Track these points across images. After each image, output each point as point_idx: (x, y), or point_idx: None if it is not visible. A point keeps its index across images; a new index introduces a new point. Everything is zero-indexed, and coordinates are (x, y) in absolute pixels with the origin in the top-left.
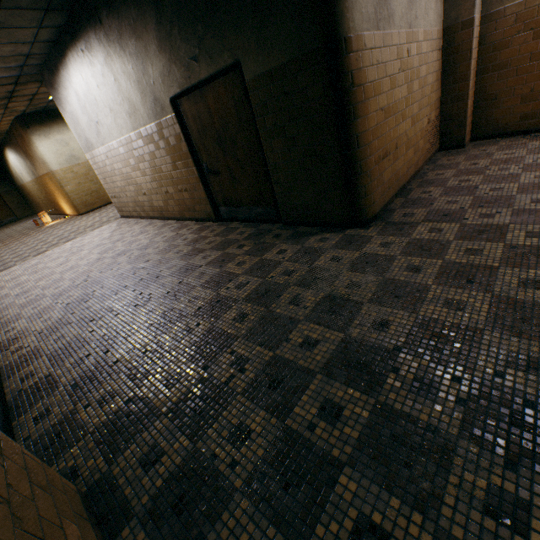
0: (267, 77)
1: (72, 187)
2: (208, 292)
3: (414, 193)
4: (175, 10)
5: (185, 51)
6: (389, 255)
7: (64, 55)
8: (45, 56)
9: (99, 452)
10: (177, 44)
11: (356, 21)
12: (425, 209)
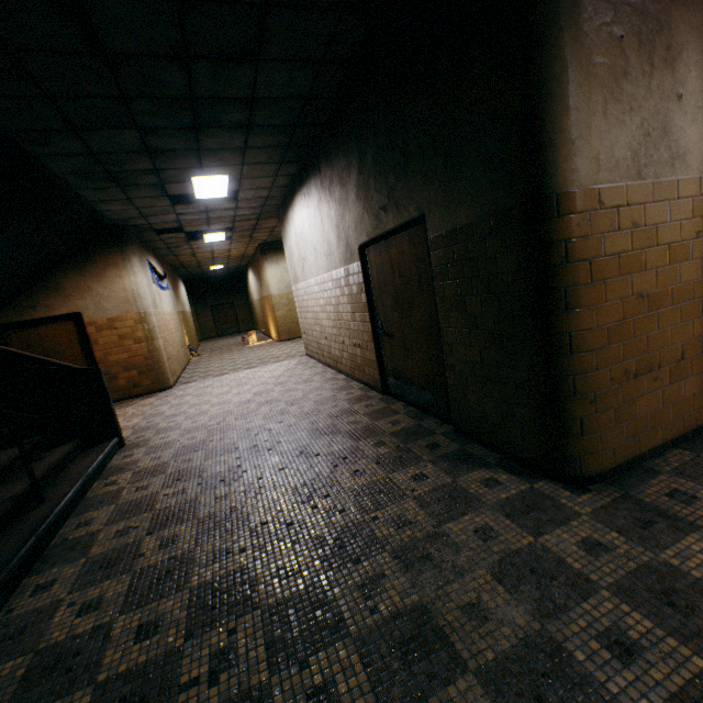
0: (451, 235)
1: (282, 313)
2: (292, 501)
3: None
4: (373, 161)
5: (376, 200)
6: (586, 575)
7: (293, 197)
8: (281, 197)
9: (14, 691)
10: (371, 193)
11: (582, 172)
12: None
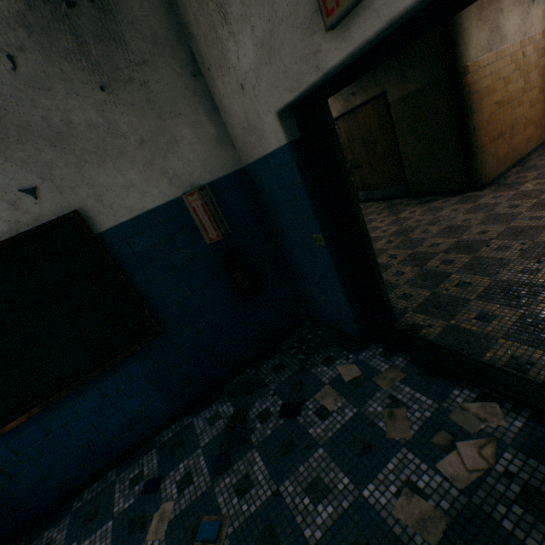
0: (405, 98)
1: None
2: None
3: (531, 162)
4: None
5: (346, 90)
6: (496, 202)
7: None
8: None
9: None
10: None
11: (471, 55)
12: (537, 172)
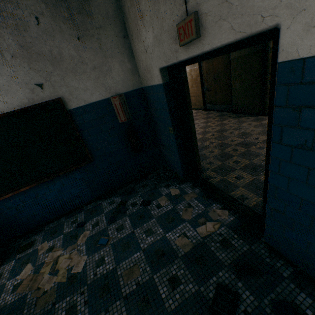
0: (239, 57)
1: None
2: (201, 129)
3: None
4: None
5: None
6: None
7: None
8: None
9: None
10: None
11: None
12: None
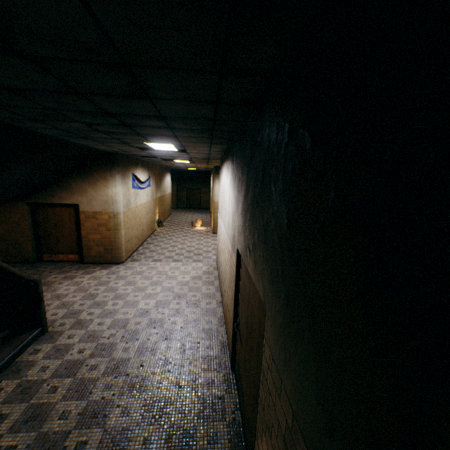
0: (277, 377)
1: None
2: None
3: None
4: (251, 201)
5: (248, 235)
6: None
7: (224, 160)
8: (220, 154)
9: None
10: (246, 224)
11: None
12: None
